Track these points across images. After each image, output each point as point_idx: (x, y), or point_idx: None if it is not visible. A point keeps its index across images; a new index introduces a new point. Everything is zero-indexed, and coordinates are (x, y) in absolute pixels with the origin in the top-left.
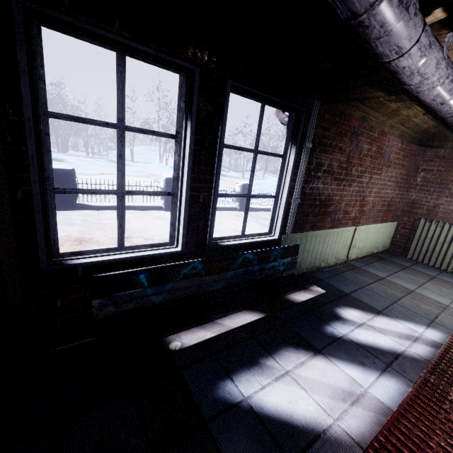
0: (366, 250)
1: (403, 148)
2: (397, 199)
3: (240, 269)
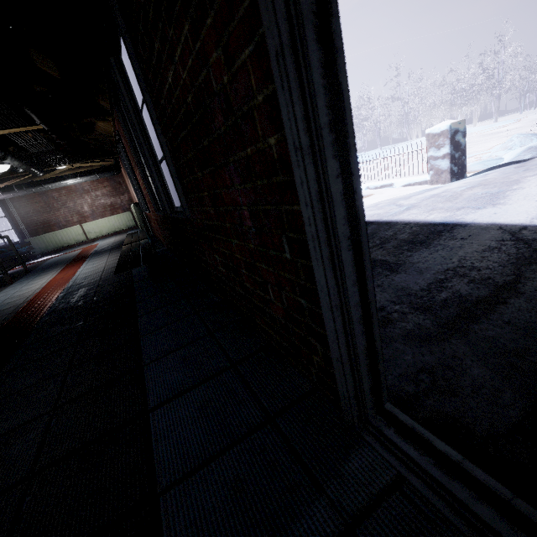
0: (107, 232)
1: (94, 181)
2: (118, 201)
3: (1, 254)
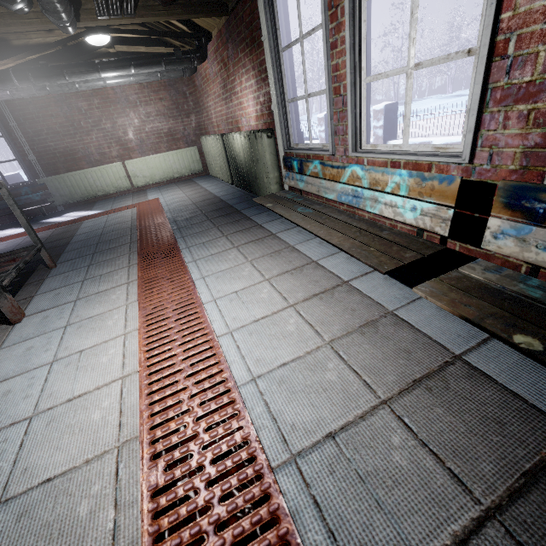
0: (160, 177)
1: (145, 86)
2: (179, 127)
3: (0, 201)
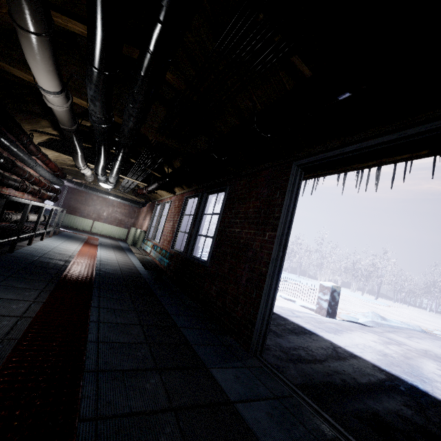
0: (105, 233)
1: (122, 203)
2: (126, 220)
3: None
